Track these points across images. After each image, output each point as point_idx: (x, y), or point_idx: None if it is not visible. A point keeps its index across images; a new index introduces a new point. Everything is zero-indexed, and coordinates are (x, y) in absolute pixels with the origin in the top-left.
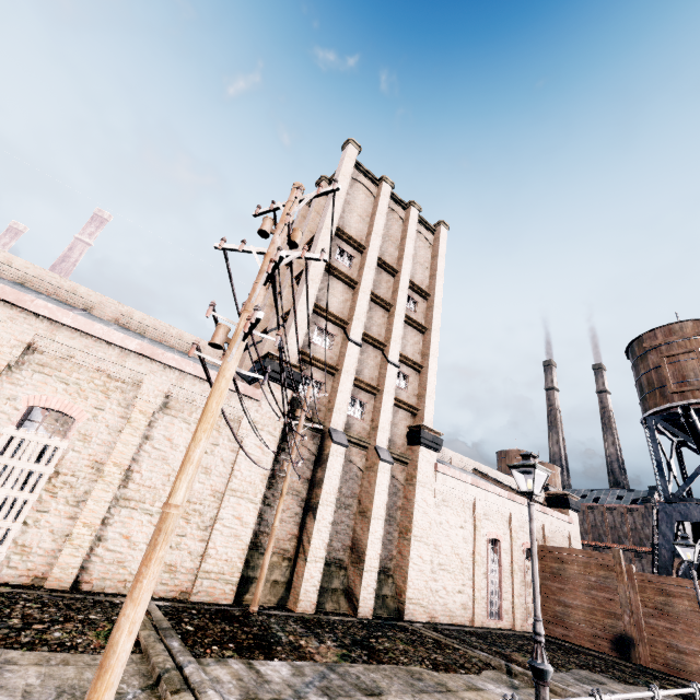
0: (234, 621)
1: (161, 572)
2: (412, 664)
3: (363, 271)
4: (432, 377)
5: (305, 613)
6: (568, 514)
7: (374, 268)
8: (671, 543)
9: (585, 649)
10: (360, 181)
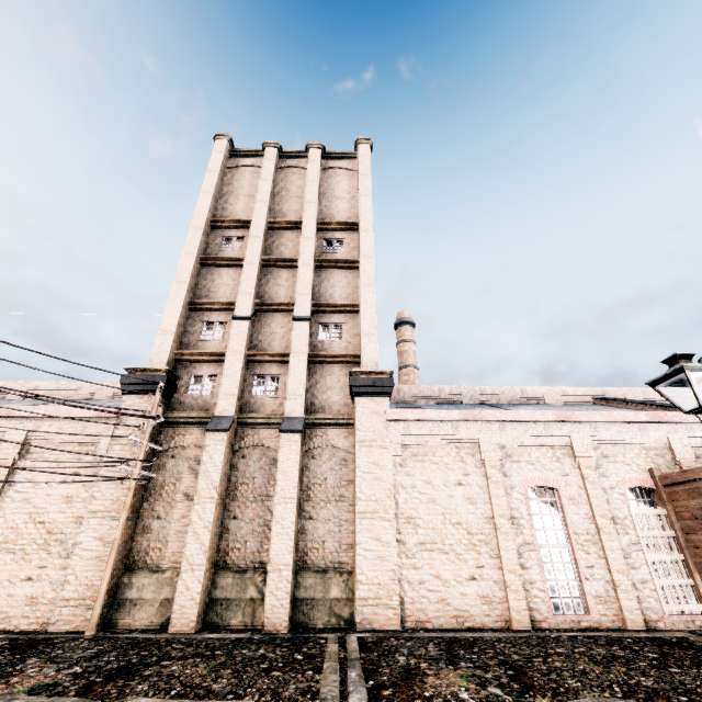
0: (18, 650)
1: (23, 606)
2: (138, 695)
3: (247, 244)
4: (369, 311)
5: (181, 633)
6: None
7: (262, 234)
8: None
9: None
10: (242, 164)
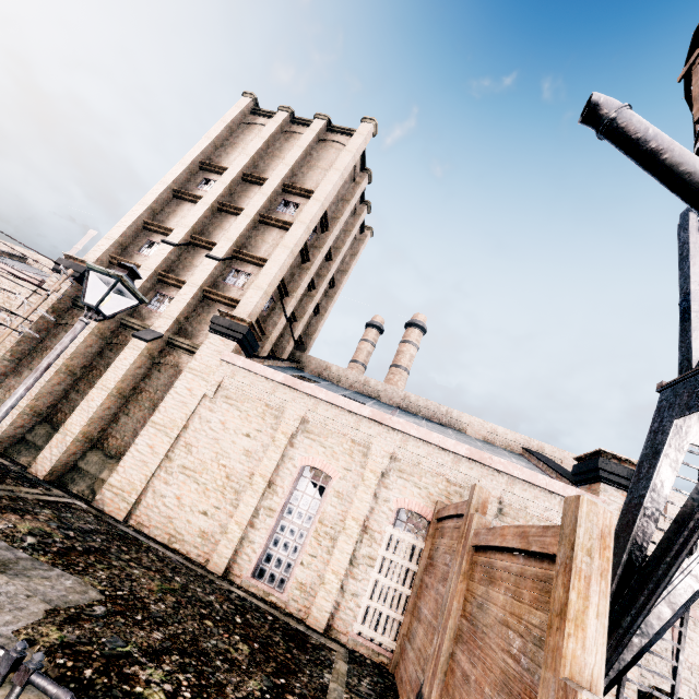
0: None
1: None
2: None
3: (212, 187)
4: (271, 268)
5: None
6: (597, 492)
7: (229, 182)
8: (649, 481)
9: (365, 693)
10: (256, 122)
